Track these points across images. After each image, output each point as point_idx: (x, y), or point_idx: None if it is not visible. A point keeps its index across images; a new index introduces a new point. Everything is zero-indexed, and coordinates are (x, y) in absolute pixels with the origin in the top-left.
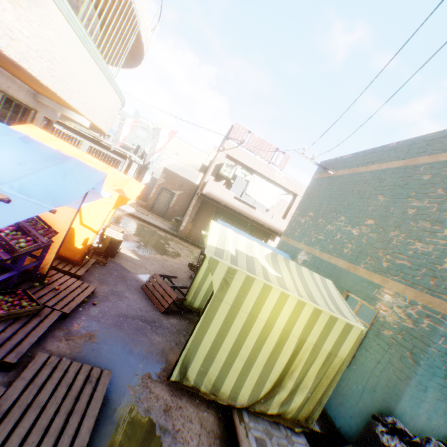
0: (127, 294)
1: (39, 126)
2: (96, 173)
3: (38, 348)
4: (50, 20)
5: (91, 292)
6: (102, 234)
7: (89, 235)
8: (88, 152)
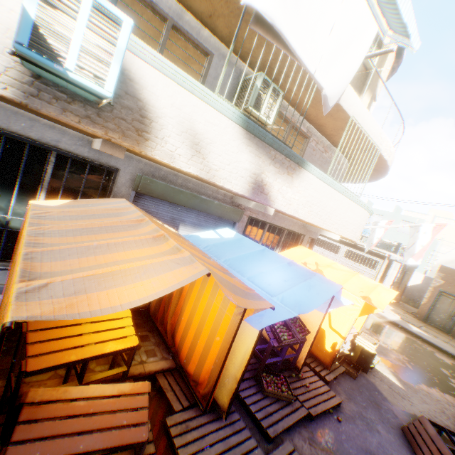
0: (379, 426)
1: (305, 244)
2: (333, 286)
3: (287, 435)
4: (309, 184)
5: (335, 403)
6: (353, 341)
7: (336, 339)
8: (346, 255)
